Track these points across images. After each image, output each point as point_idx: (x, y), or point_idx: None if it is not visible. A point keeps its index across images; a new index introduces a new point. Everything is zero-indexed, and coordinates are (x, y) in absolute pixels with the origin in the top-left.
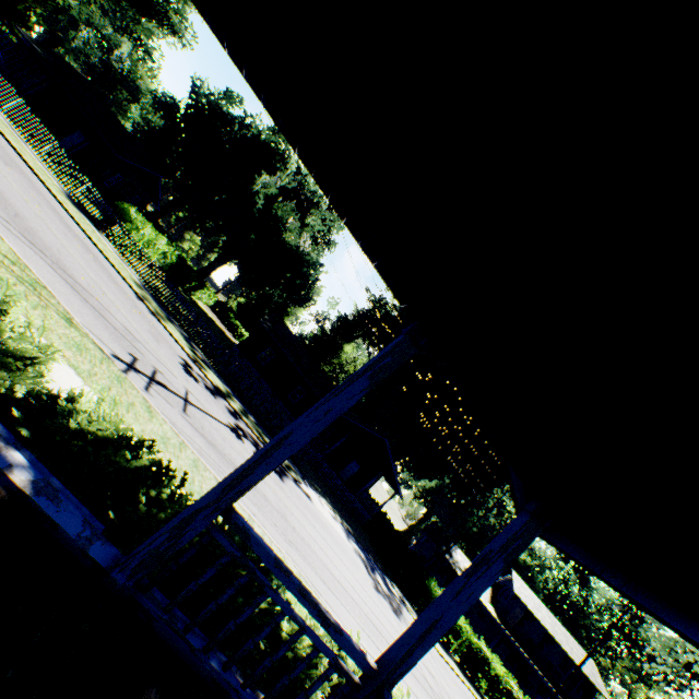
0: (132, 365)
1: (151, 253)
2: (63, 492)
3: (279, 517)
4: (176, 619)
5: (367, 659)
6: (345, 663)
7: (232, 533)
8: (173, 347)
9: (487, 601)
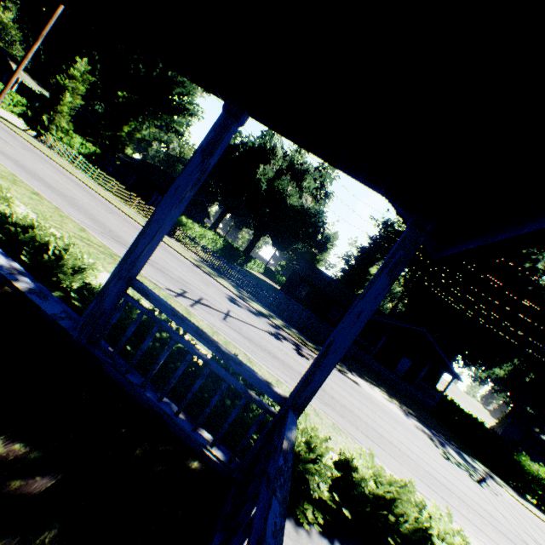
0: (181, 294)
1: (205, 243)
2: (60, 303)
3: None
4: (120, 365)
5: (272, 387)
6: (358, 472)
7: None
8: (221, 290)
9: None
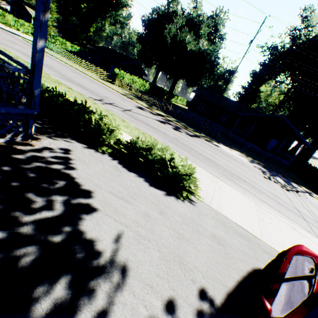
0: (99, 100)
1: (136, 87)
2: None
3: (170, 138)
4: None
5: (28, 68)
6: (138, 141)
7: (82, 105)
8: (134, 104)
9: None
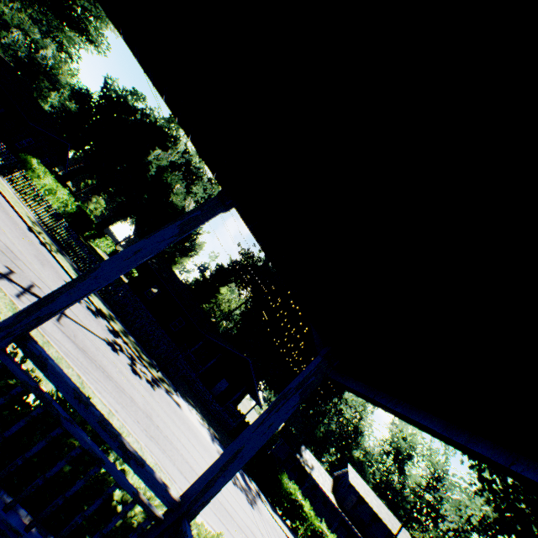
0: (6, 275)
1: (51, 201)
2: None
3: (143, 416)
4: None
5: (169, 491)
6: None
7: (73, 409)
8: (59, 273)
9: (329, 491)
